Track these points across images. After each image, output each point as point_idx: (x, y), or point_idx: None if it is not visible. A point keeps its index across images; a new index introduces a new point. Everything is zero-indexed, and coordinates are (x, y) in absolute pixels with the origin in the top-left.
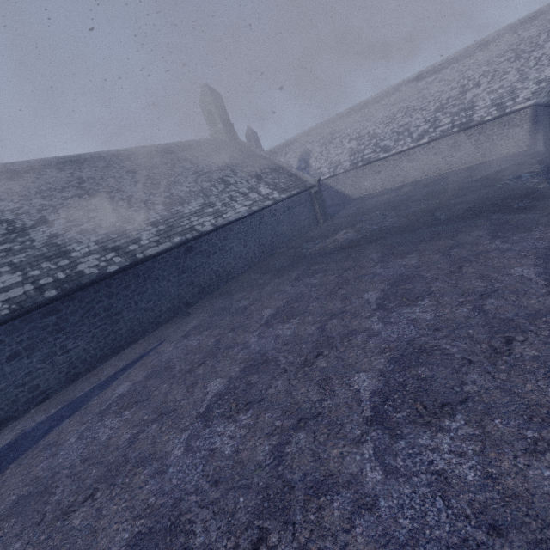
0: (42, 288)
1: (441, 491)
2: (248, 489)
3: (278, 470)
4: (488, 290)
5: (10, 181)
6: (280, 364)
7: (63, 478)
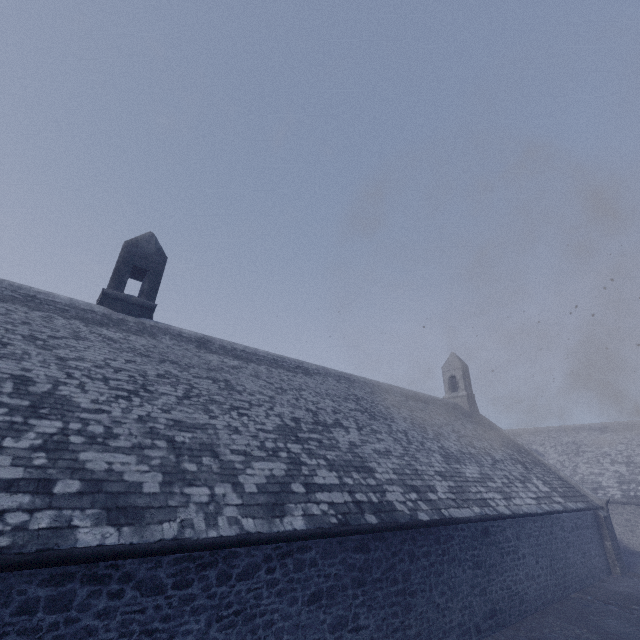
0: (360, 505)
1: None
2: None
3: None
4: None
5: (305, 376)
6: None
7: None
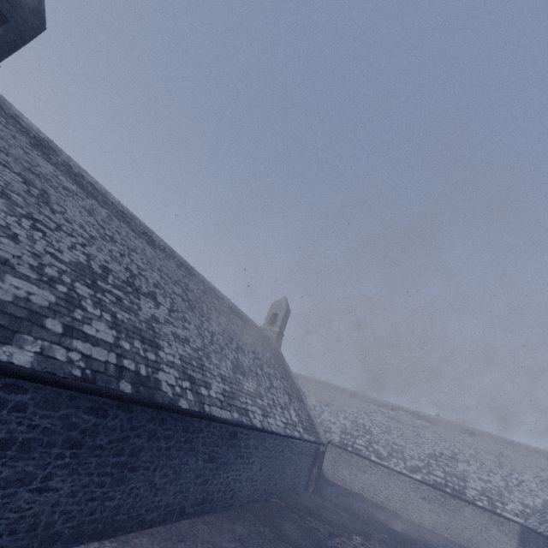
0: (122, 371)
1: None
2: None
3: None
4: None
5: (147, 244)
6: None
7: None
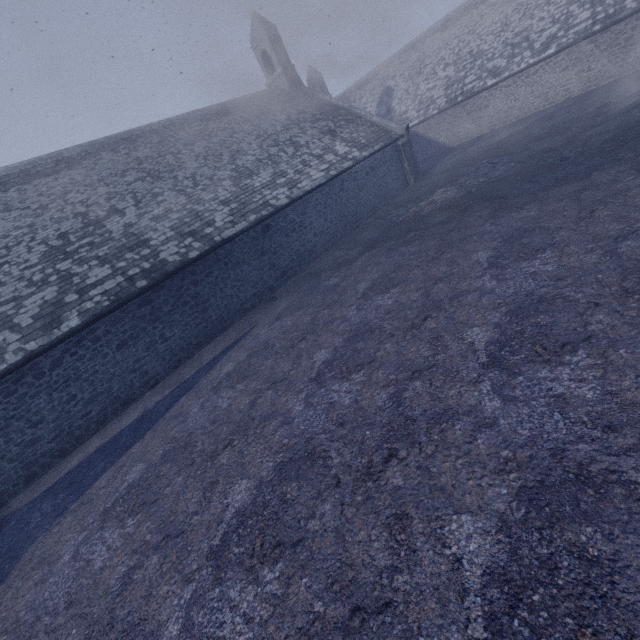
0: (132, 279)
1: (559, 409)
2: (373, 425)
3: (399, 410)
4: (625, 233)
5: (70, 171)
6: (386, 331)
7: (199, 435)
